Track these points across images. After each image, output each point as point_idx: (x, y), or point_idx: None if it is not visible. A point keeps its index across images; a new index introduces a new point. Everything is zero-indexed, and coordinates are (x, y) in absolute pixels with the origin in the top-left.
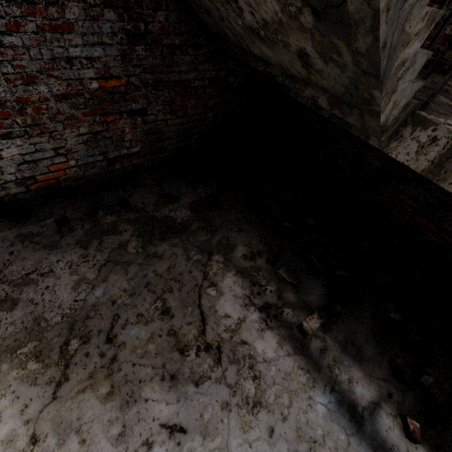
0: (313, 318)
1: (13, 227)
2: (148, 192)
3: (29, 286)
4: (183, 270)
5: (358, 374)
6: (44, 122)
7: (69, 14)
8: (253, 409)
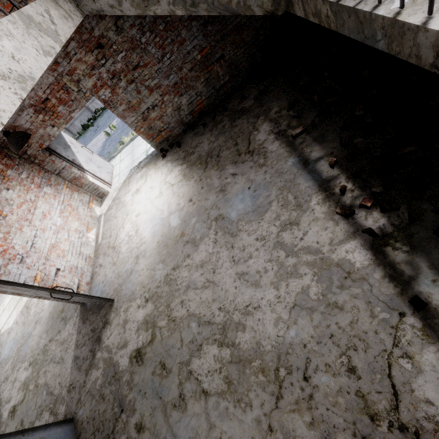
0: (299, 128)
1: (192, 132)
2: (236, 99)
3: (197, 147)
4: (245, 128)
5: (317, 148)
6: (189, 84)
7: (183, 35)
8: (261, 167)
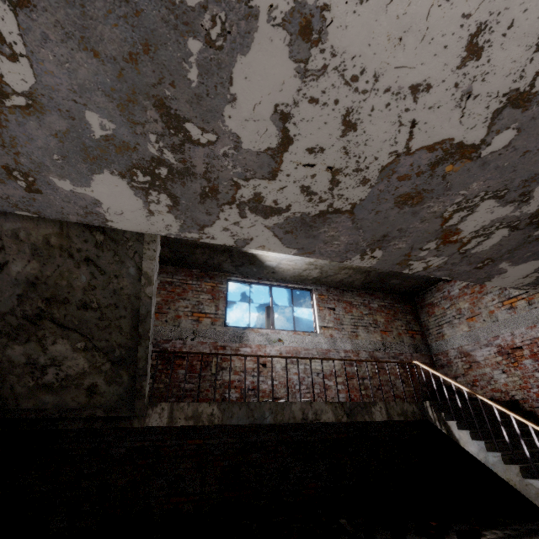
0: None
1: None
2: None
3: None
4: None
5: None
6: None
7: None
8: None
